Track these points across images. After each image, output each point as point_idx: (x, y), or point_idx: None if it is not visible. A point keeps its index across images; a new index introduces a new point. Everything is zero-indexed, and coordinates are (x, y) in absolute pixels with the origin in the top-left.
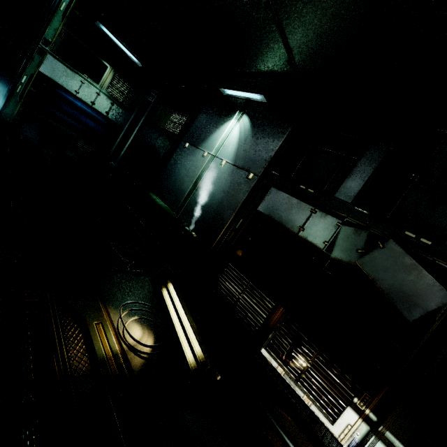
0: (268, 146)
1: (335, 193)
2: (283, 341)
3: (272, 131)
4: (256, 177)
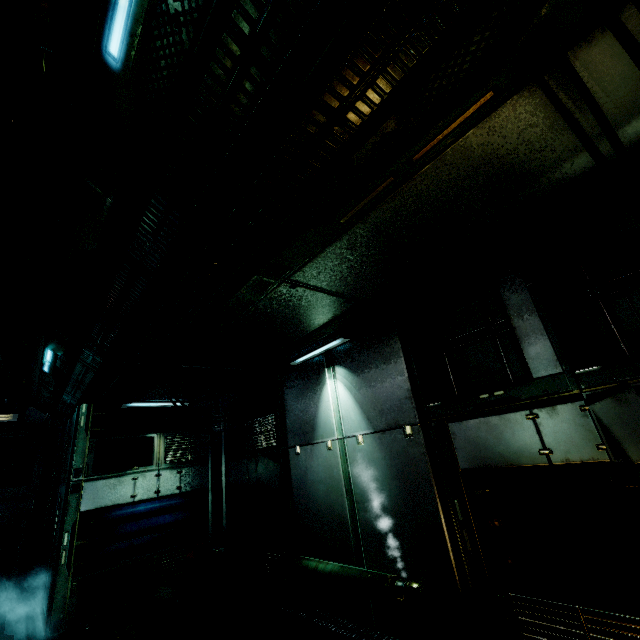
0: (394, 380)
1: (530, 374)
2: None
3: (383, 361)
4: (417, 427)
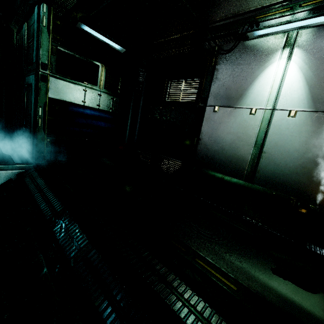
0: None
1: None
2: None
3: None
4: None
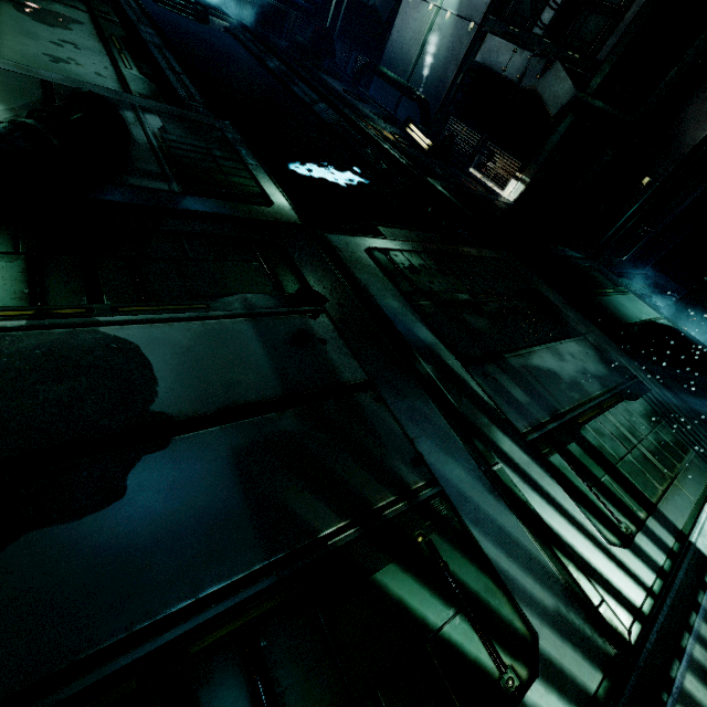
0: None
1: (533, 29)
2: (484, 161)
3: None
4: (476, 26)
